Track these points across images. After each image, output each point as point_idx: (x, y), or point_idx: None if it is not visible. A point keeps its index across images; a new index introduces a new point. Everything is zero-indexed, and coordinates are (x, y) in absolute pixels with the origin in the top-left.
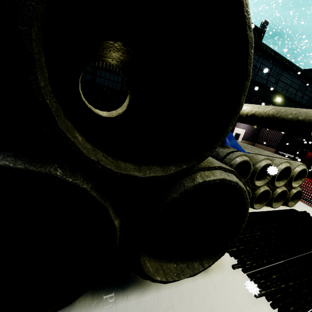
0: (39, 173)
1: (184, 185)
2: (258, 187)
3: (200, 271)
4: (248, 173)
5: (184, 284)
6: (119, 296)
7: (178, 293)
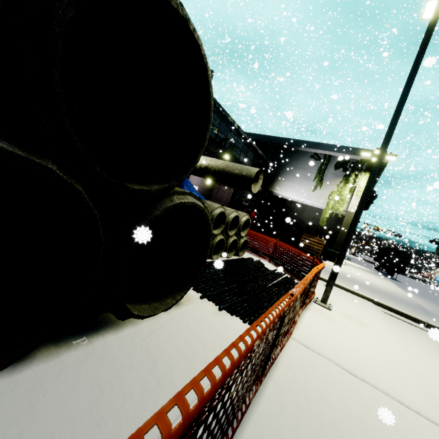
0: (39, 164)
1: (165, 204)
2: (215, 236)
3: (174, 304)
4: None
5: (161, 317)
6: (93, 337)
7: (156, 323)
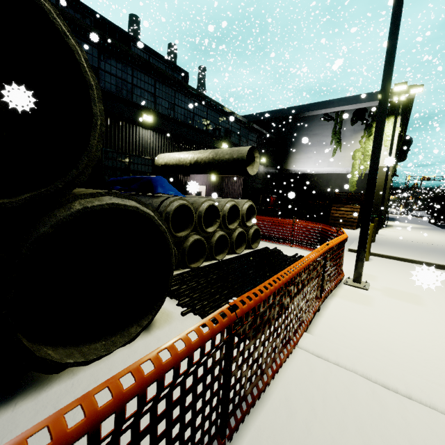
0: None
1: (56, 216)
2: (213, 234)
3: (138, 332)
4: (193, 219)
5: (116, 355)
6: None
7: (106, 366)
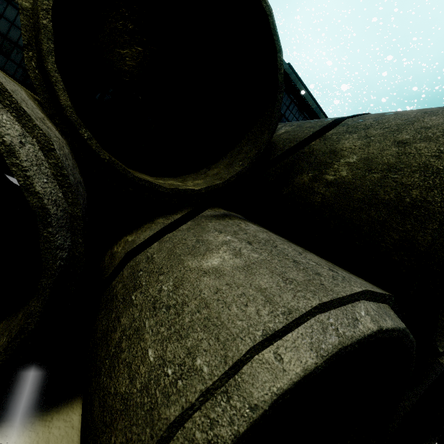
0: None
1: None
2: None
3: None
4: None
5: None
6: None
7: None
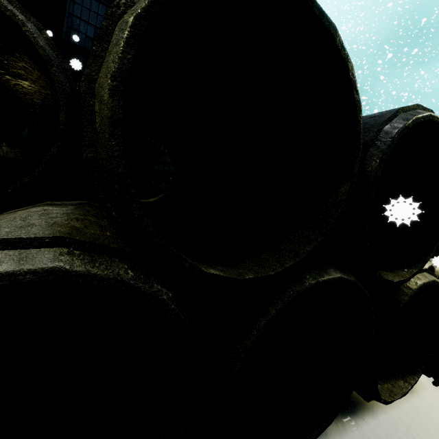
0: (352, 282)
1: (410, 288)
2: None
3: (409, 389)
4: None
5: (403, 405)
6: (355, 419)
7: (404, 414)
